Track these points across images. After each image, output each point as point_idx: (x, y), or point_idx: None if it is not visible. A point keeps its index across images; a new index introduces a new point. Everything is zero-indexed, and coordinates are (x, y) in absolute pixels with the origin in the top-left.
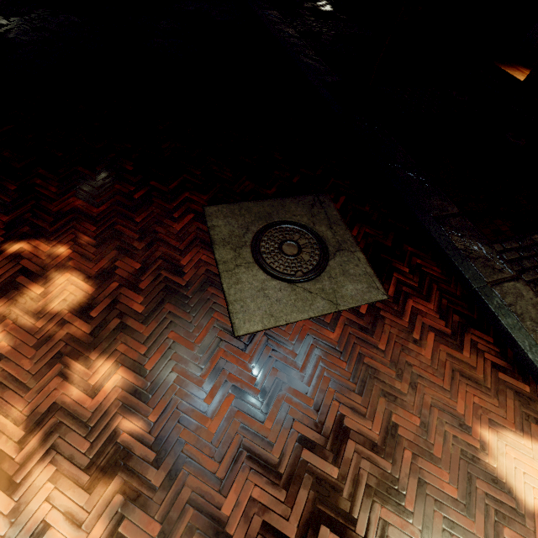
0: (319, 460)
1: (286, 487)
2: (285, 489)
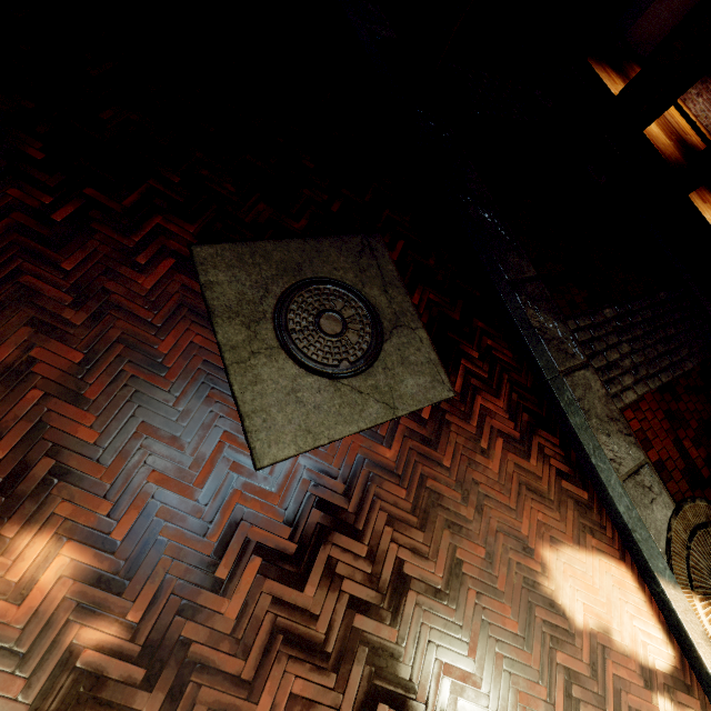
0: (375, 624)
1: (335, 668)
2: (334, 672)
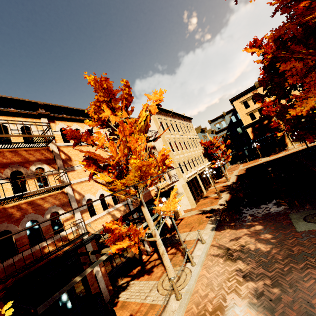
0: None
1: (308, 248)
2: (308, 248)
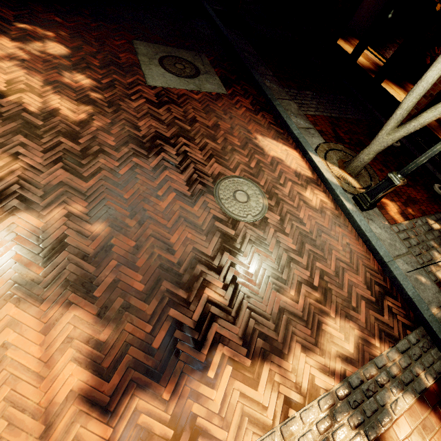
0: (183, 124)
1: (167, 126)
2: (166, 127)
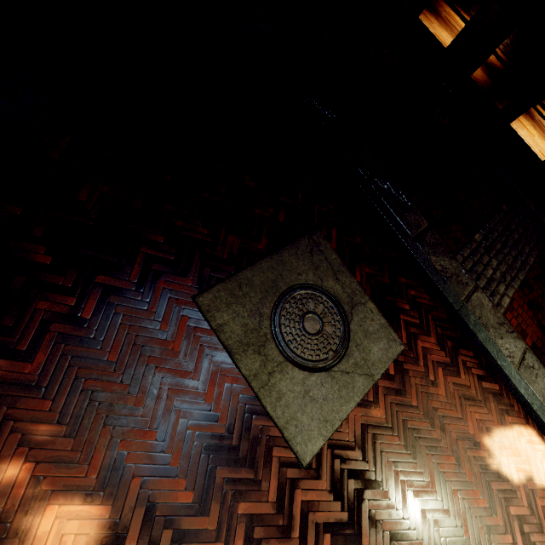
0: (409, 544)
1: None
2: None
